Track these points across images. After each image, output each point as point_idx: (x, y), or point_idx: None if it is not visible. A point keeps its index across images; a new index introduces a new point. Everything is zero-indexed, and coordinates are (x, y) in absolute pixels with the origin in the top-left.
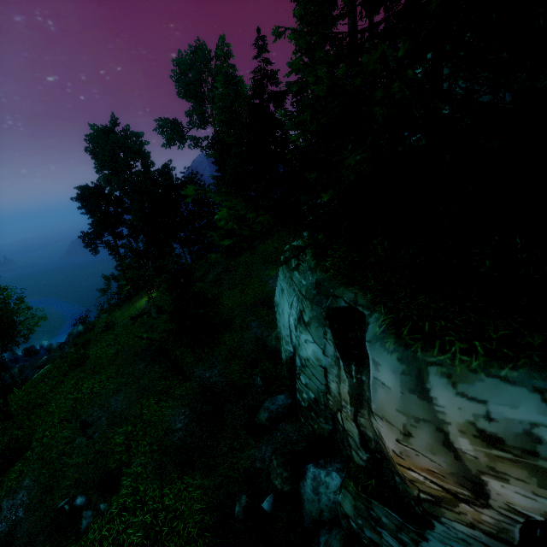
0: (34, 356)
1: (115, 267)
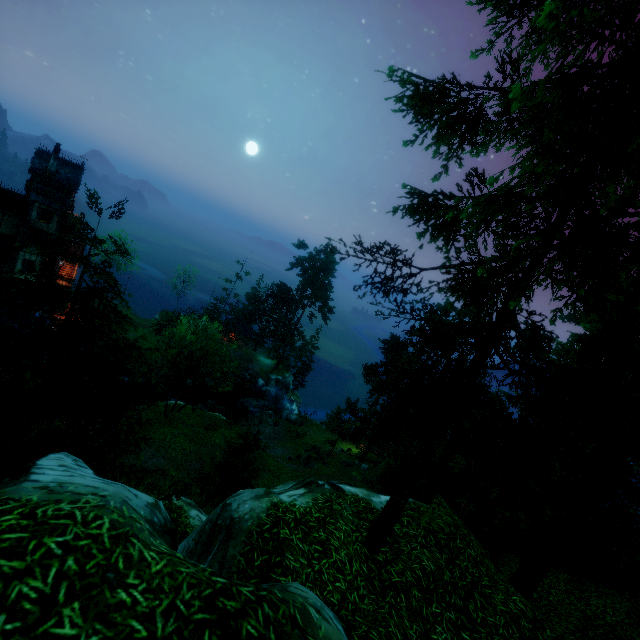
0: (276, 406)
1: (382, 405)
